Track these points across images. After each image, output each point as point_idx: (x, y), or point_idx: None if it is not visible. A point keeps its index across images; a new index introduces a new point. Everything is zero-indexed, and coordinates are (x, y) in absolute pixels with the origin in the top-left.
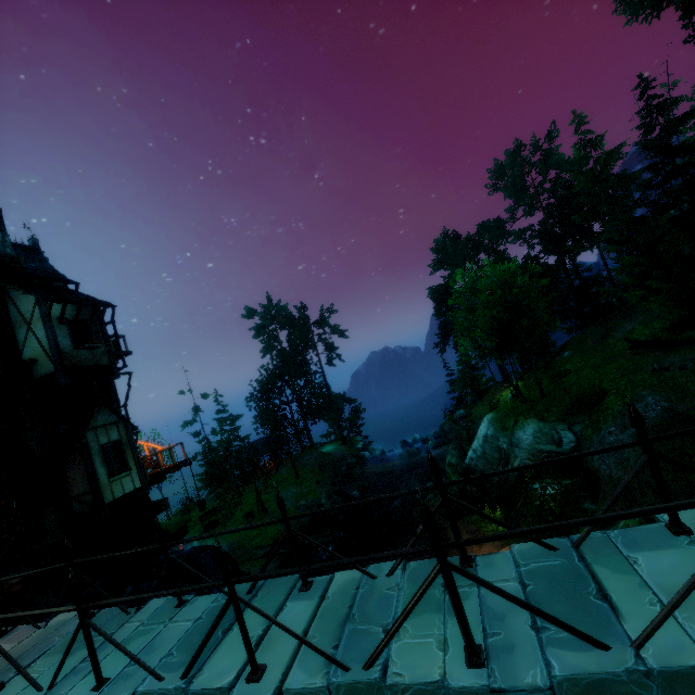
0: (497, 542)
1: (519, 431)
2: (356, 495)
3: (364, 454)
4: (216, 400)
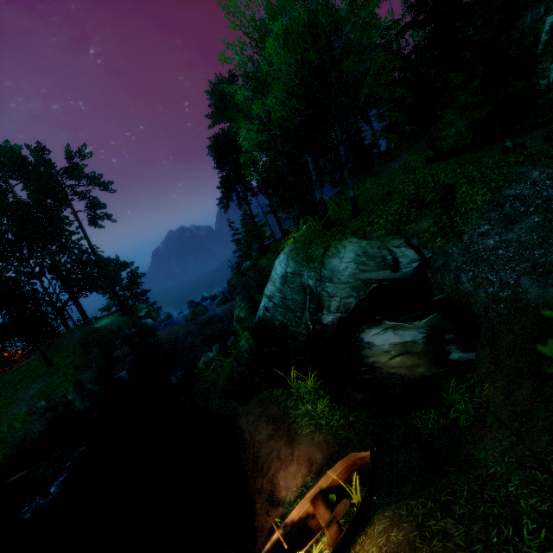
0: (319, 436)
1: (333, 259)
2: (124, 377)
3: (146, 322)
4: None
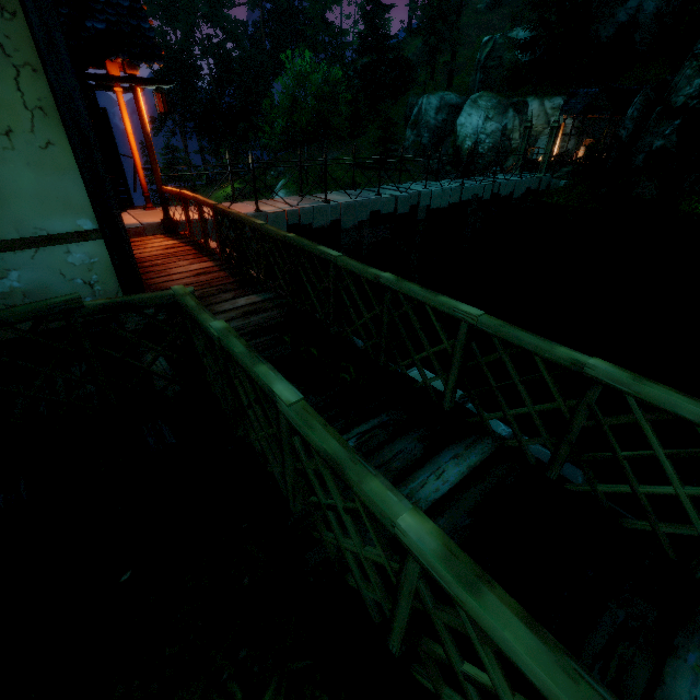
0: None
1: None
2: None
3: None
4: None
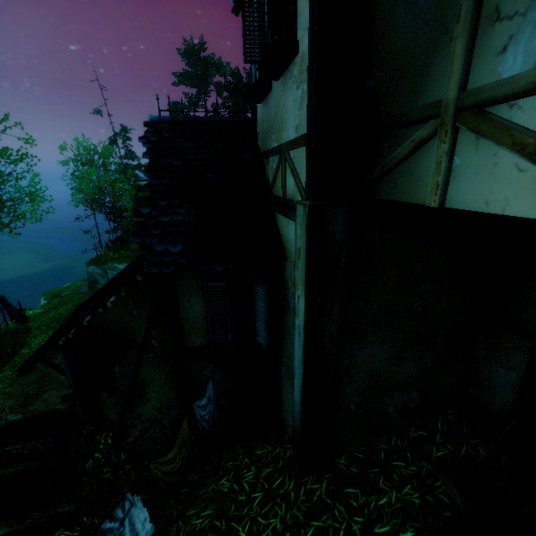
0: None
1: None
2: None
3: None
4: (125, 141)
